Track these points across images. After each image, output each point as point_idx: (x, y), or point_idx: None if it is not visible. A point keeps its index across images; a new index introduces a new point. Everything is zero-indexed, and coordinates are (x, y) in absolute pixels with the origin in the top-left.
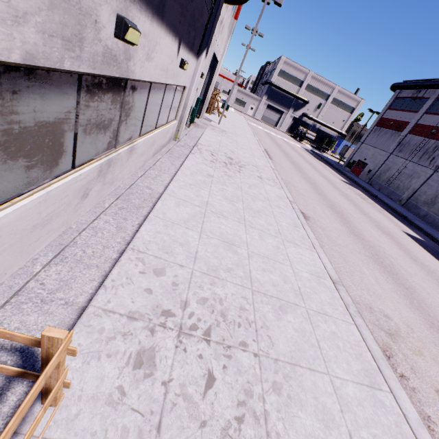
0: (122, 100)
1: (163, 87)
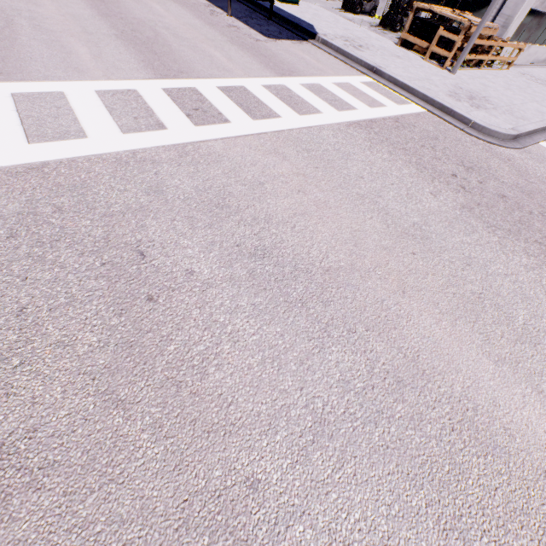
0: (539, 22)
1: None
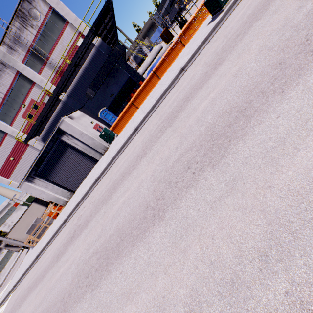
0: None
1: (3, 258)
